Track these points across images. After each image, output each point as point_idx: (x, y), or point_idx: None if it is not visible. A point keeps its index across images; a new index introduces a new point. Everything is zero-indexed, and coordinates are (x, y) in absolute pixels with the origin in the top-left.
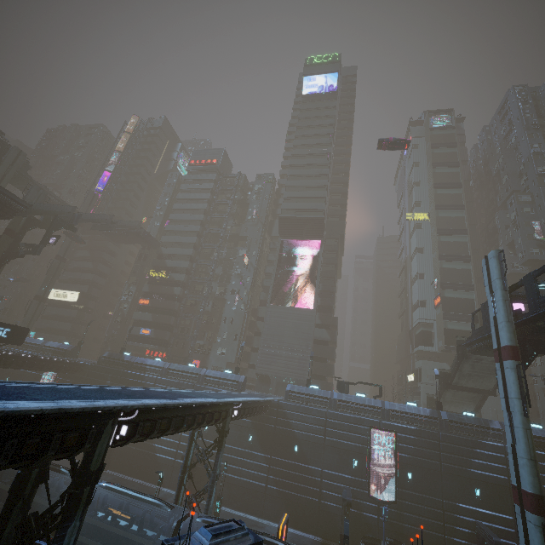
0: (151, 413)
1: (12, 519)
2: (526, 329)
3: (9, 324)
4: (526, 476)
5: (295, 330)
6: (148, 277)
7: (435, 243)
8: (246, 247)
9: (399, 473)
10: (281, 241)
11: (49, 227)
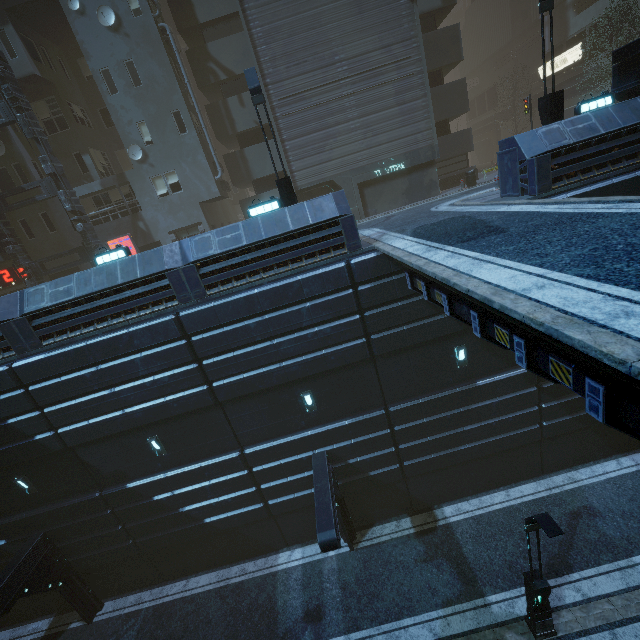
0: None
1: None
2: None
3: None
4: None
5: None
6: None
7: None
8: None
9: None
10: None
11: None
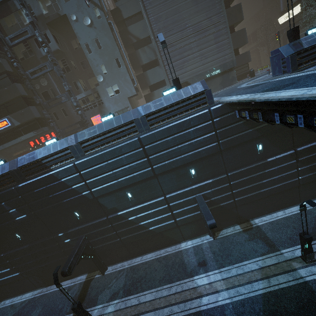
0: None
1: None
2: None
3: None
4: None
5: None
6: None
7: None
8: None
9: None
10: None
11: None
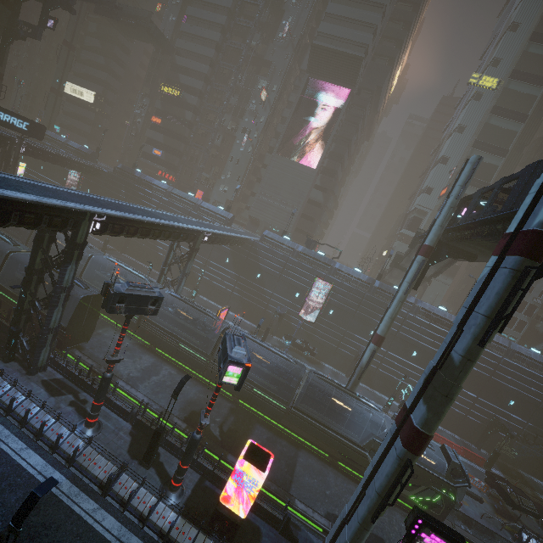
0: (118, 220)
1: (39, 256)
2: (451, 237)
3: (27, 118)
4: (382, 326)
5: (292, 186)
6: (160, 91)
7: (481, 125)
8: (268, 77)
9: (325, 309)
10: (308, 79)
11: (44, 4)
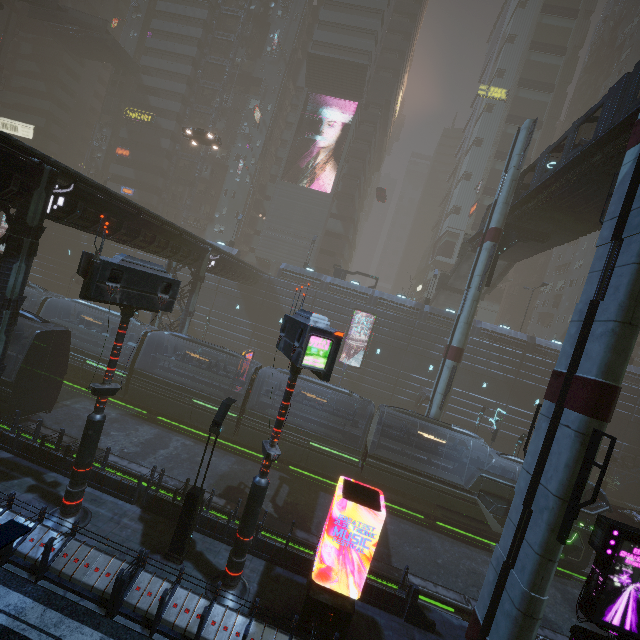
0: (92, 197)
1: None
2: (518, 214)
3: None
4: (457, 335)
5: (306, 216)
6: (126, 117)
7: (498, 135)
8: (260, 96)
9: (370, 349)
10: (307, 95)
11: None
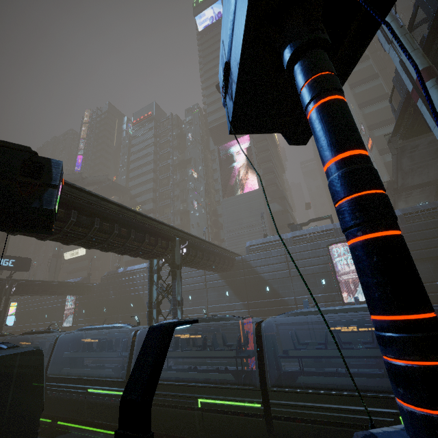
0: None
1: None
2: (437, 47)
3: (13, 256)
4: None
5: (249, 210)
6: None
7: (352, 98)
8: (193, 166)
9: None
10: (218, 150)
11: None
